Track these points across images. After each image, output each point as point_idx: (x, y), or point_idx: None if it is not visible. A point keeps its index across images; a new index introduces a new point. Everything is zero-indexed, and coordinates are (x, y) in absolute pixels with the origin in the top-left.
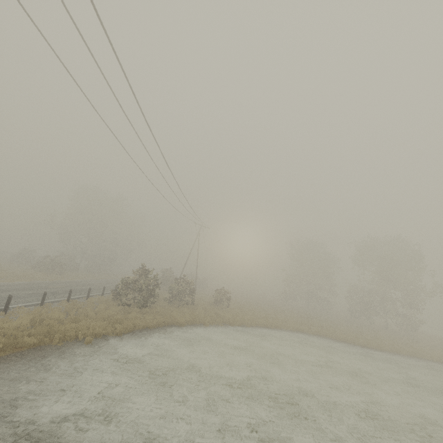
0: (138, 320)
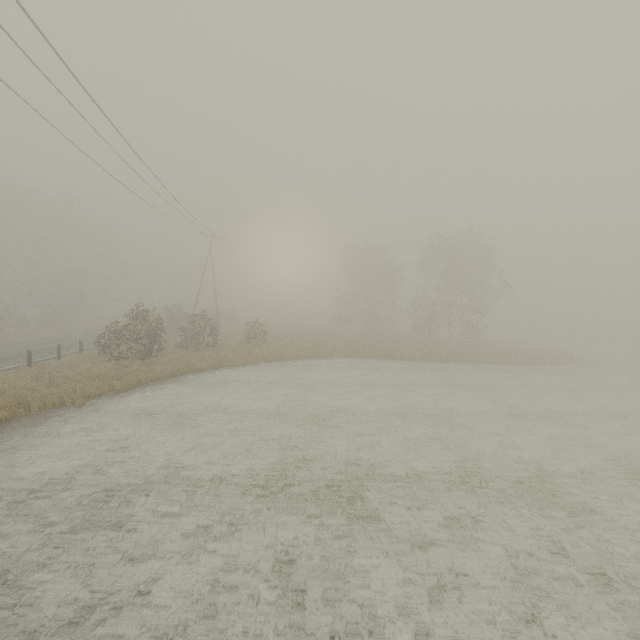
0: (142, 372)
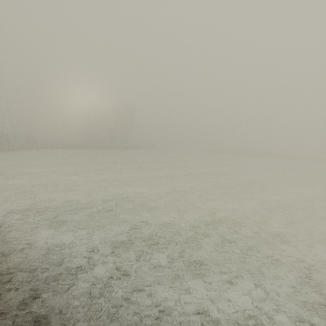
0: None
